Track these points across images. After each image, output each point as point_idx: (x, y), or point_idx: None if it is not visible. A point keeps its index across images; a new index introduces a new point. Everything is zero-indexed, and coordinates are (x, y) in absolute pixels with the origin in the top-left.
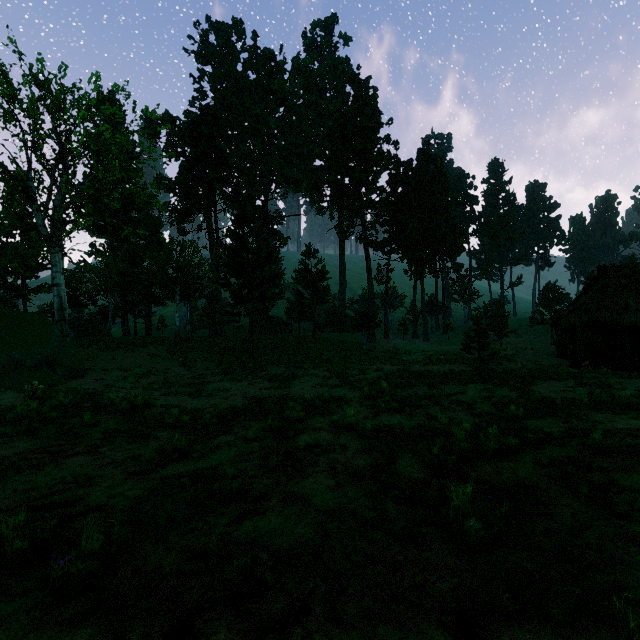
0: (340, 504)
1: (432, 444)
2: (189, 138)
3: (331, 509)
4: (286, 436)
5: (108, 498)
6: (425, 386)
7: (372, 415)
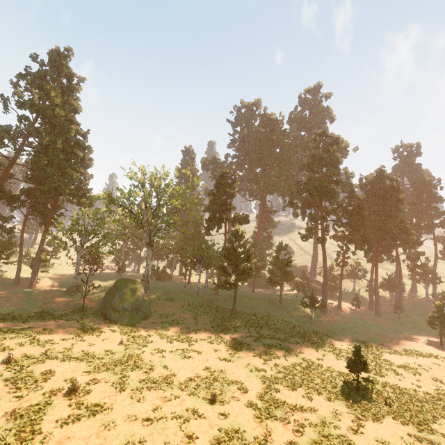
0: None
1: None
2: (215, 187)
3: None
4: (188, 420)
5: (115, 440)
6: (305, 391)
7: (242, 415)
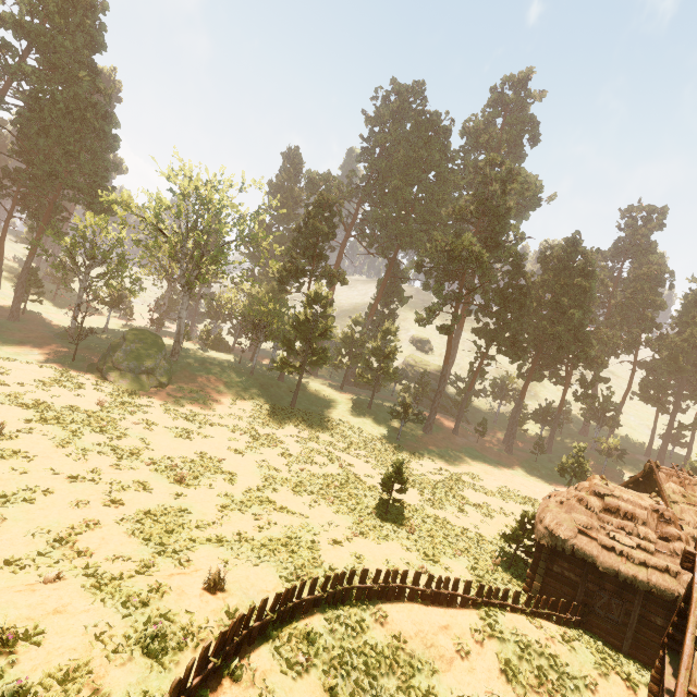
0: (51, 525)
1: (152, 529)
2: (303, 218)
3: (45, 524)
4: (126, 489)
5: (15, 484)
6: (313, 499)
7: (204, 500)
